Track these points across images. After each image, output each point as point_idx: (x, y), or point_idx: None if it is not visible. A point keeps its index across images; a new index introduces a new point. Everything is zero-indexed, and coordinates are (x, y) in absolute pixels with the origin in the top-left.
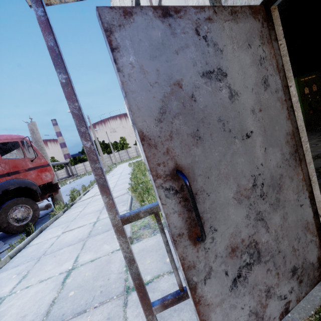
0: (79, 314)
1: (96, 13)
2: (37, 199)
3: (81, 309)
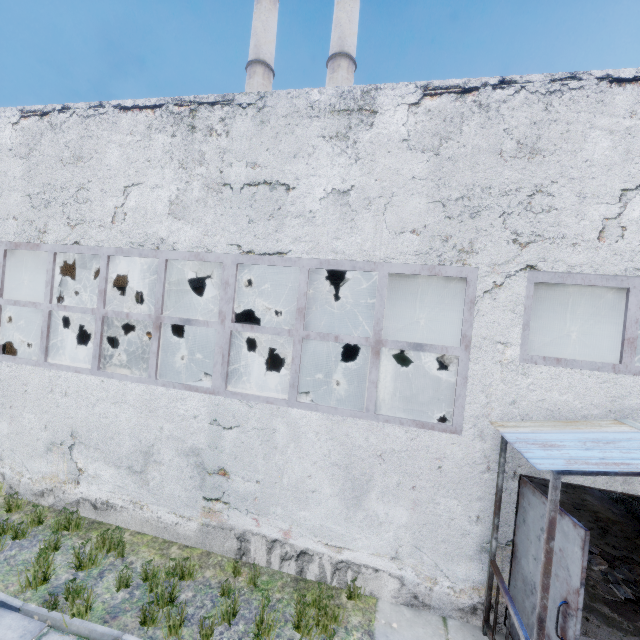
0: None
1: (587, 531)
2: None
3: None
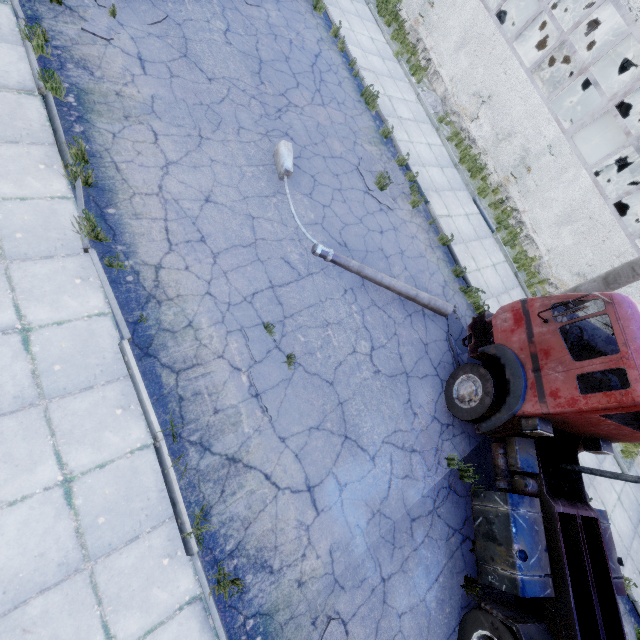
0: (639, 521)
1: None
2: None
3: (638, 519)
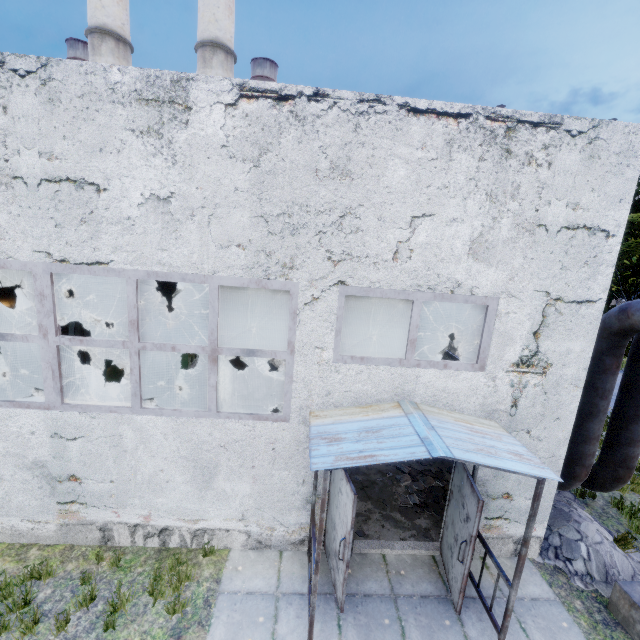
0: None
1: (356, 495)
2: None
3: None
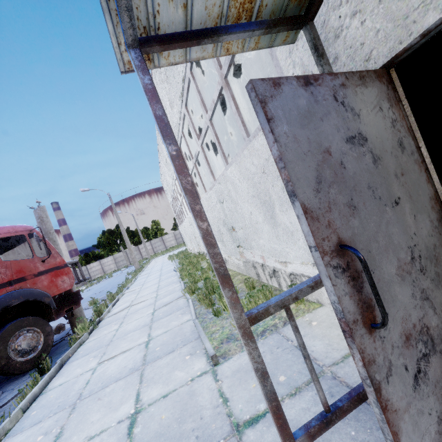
0: None
1: (247, 85)
2: (50, 318)
3: None
